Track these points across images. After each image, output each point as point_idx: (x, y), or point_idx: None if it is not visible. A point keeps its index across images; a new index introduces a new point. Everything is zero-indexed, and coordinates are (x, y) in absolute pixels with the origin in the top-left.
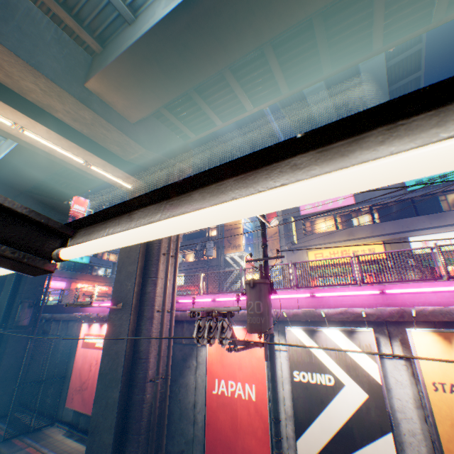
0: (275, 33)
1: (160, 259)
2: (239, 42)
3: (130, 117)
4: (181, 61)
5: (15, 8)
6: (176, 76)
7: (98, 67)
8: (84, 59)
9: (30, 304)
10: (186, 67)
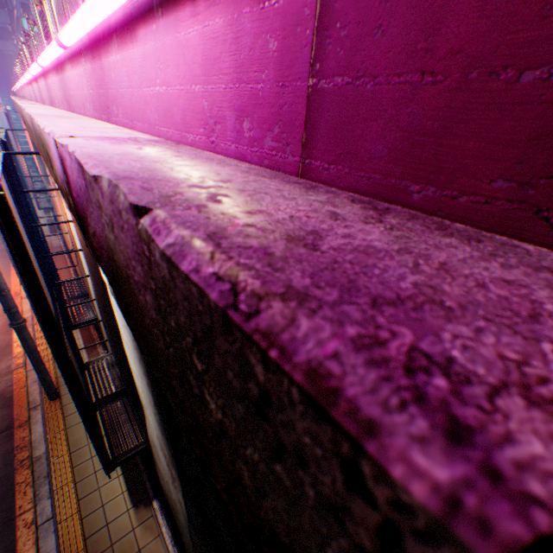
0: None
1: None
2: None
3: None
4: None
5: None
6: None
7: None
8: None
9: None
10: None
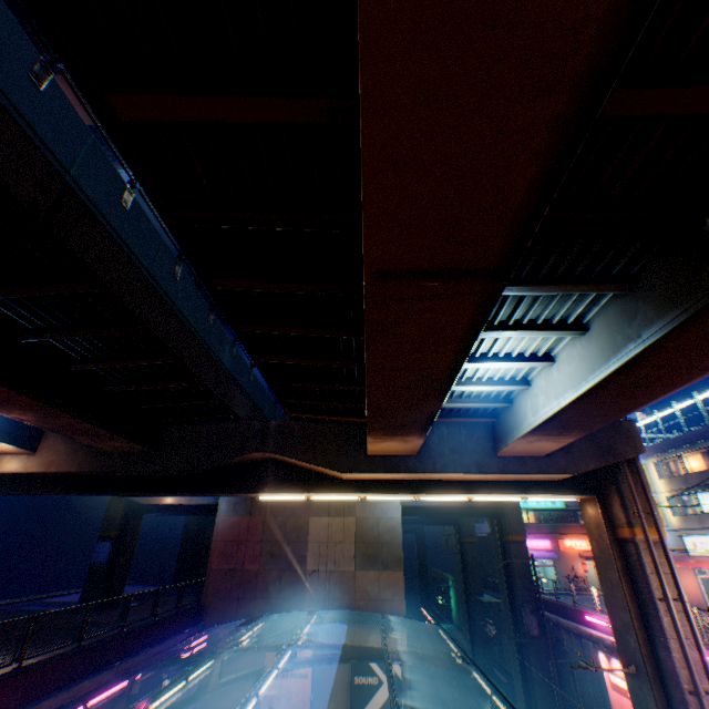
0: (654, 396)
1: (656, 608)
2: (616, 410)
3: (541, 452)
4: (565, 429)
5: (441, 436)
6: (567, 433)
7: (499, 439)
8: (486, 429)
9: (528, 609)
10: (573, 429)
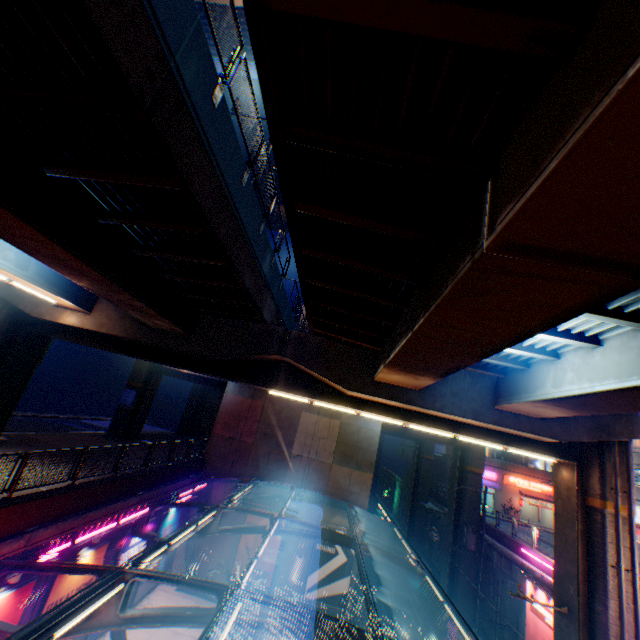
0: None
1: (606, 572)
2: None
3: (538, 415)
4: (580, 406)
5: (446, 379)
6: (578, 409)
7: (502, 395)
8: (489, 382)
9: (471, 529)
10: (588, 408)
